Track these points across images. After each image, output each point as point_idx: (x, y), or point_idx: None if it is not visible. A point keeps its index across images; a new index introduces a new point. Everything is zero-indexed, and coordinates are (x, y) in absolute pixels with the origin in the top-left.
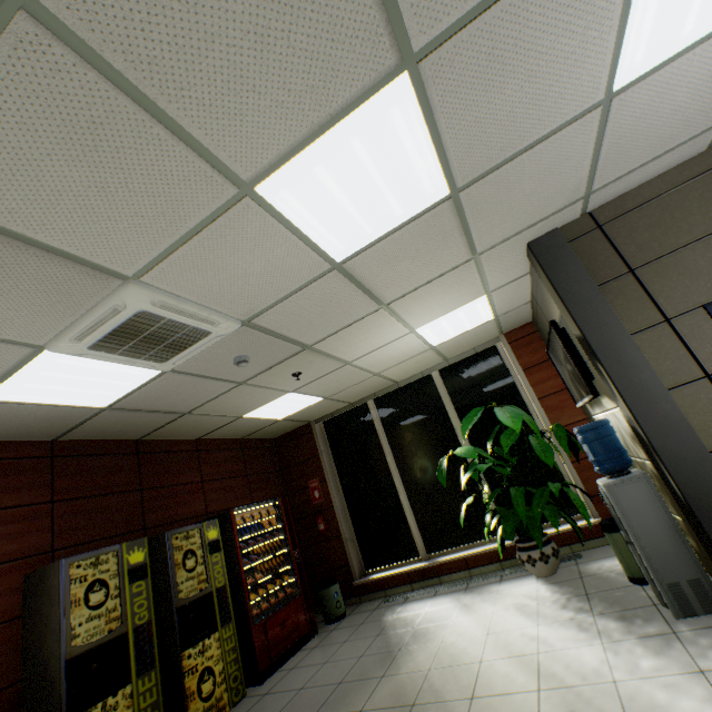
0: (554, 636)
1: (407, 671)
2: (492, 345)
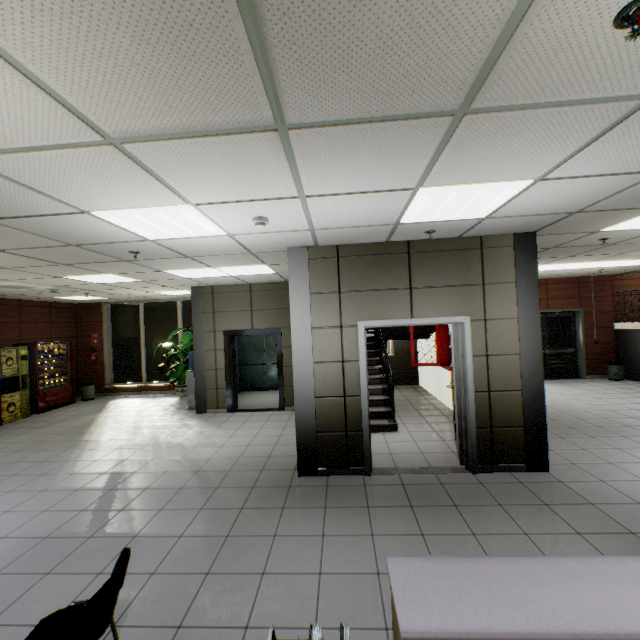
0: (156, 410)
1: (103, 414)
2: None
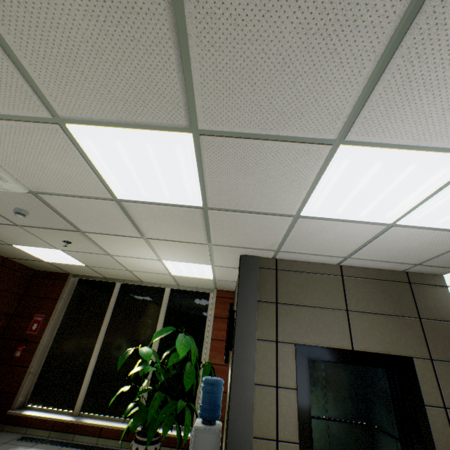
0: None
1: None
2: (208, 292)
